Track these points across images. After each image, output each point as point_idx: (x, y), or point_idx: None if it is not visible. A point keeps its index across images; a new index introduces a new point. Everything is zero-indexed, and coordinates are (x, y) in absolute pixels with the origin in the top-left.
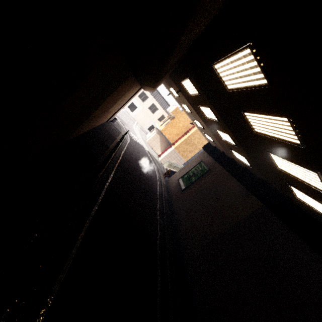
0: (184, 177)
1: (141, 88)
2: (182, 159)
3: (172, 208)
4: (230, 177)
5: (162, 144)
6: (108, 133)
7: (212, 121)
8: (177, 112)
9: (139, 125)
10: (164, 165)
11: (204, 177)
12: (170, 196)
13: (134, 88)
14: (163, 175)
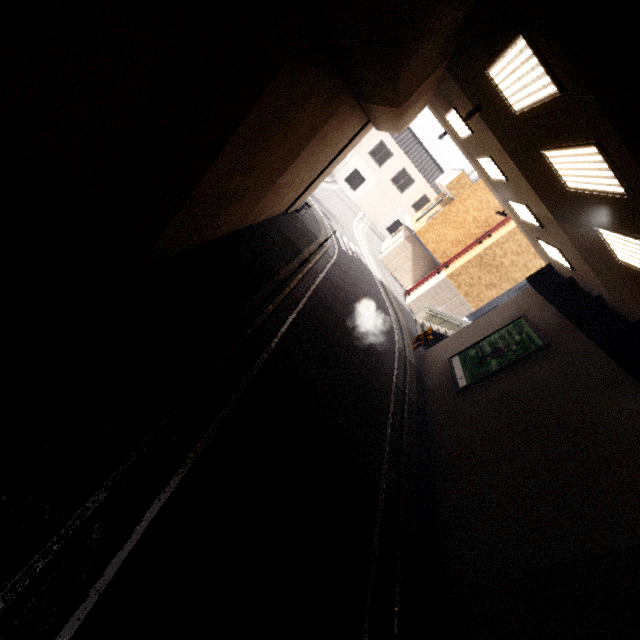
0: (468, 356)
1: (368, 122)
2: (465, 303)
3: (428, 432)
4: (624, 380)
5: (416, 264)
6: (284, 238)
7: (587, 199)
8: (463, 185)
9: (367, 219)
10: (418, 316)
11: (528, 364)
12: (426, 400)
13: (343, 117)
14: (413, 342)
